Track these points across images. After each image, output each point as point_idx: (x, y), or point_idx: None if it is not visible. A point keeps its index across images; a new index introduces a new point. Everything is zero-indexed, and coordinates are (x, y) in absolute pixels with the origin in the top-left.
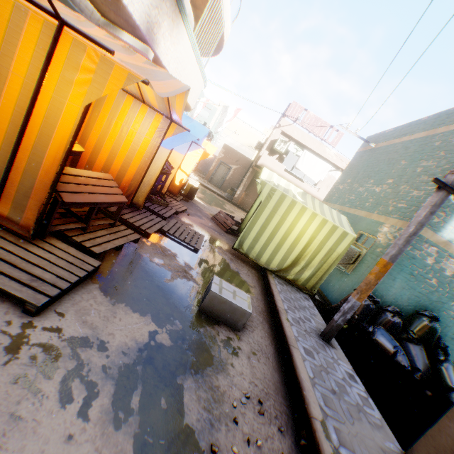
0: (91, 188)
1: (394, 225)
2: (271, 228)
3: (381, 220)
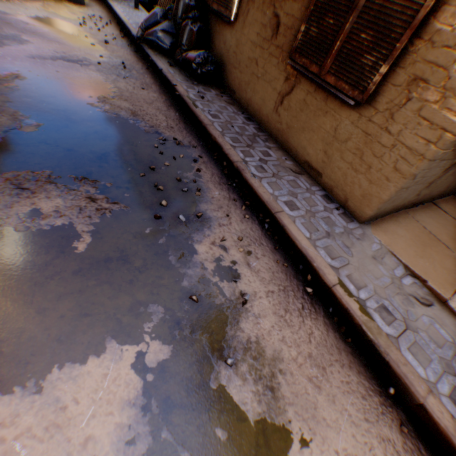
0: None
1: None
2: None
3: None
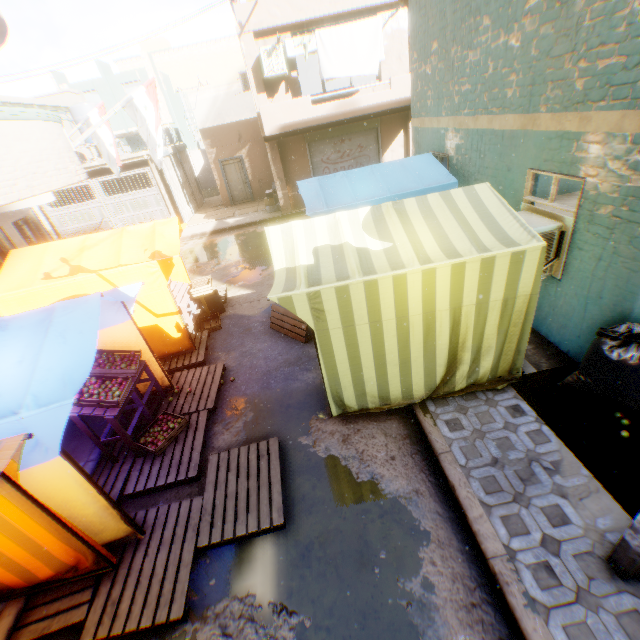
0: None
1: (617, 131)
2: (368, 351)
3: (569, 127)
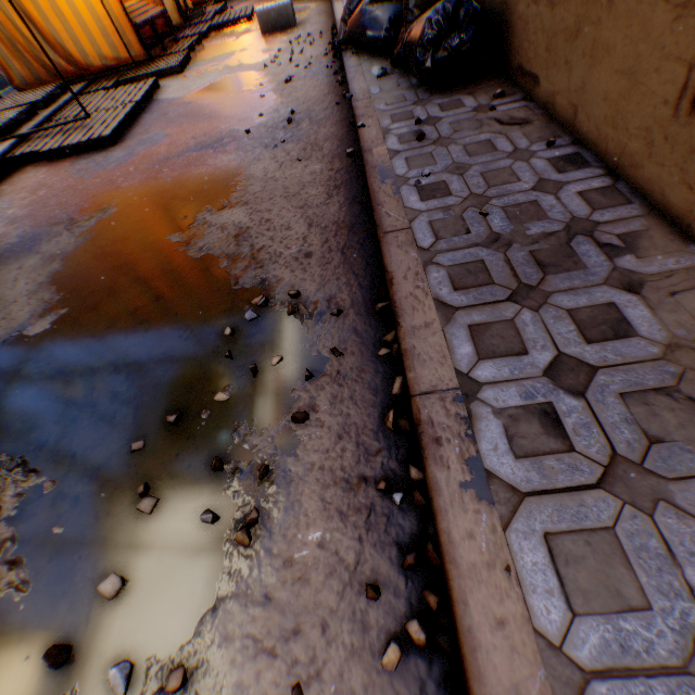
0: (139, 14)
1: None
2: None
3: None
